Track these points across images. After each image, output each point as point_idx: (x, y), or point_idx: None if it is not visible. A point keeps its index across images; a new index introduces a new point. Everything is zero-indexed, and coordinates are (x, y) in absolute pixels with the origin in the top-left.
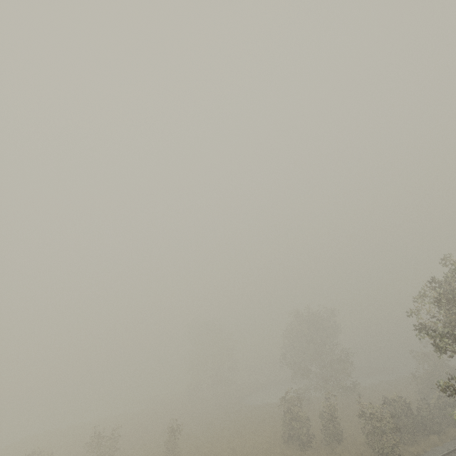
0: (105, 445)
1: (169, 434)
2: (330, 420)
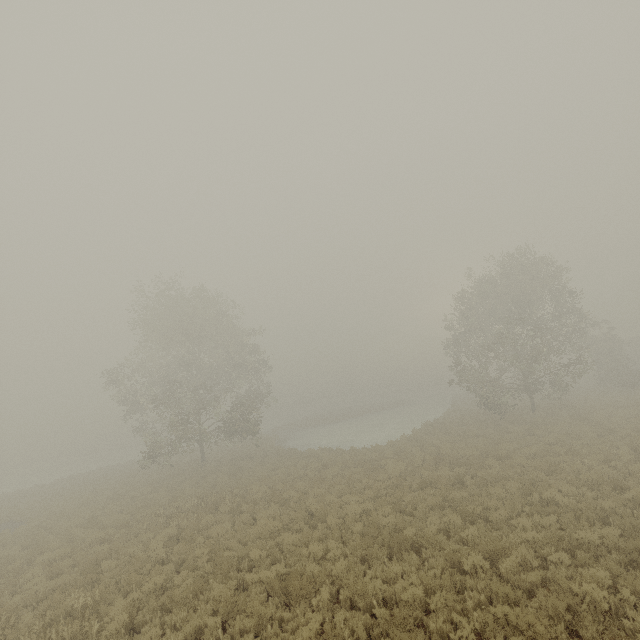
0: None
1: None
2: None
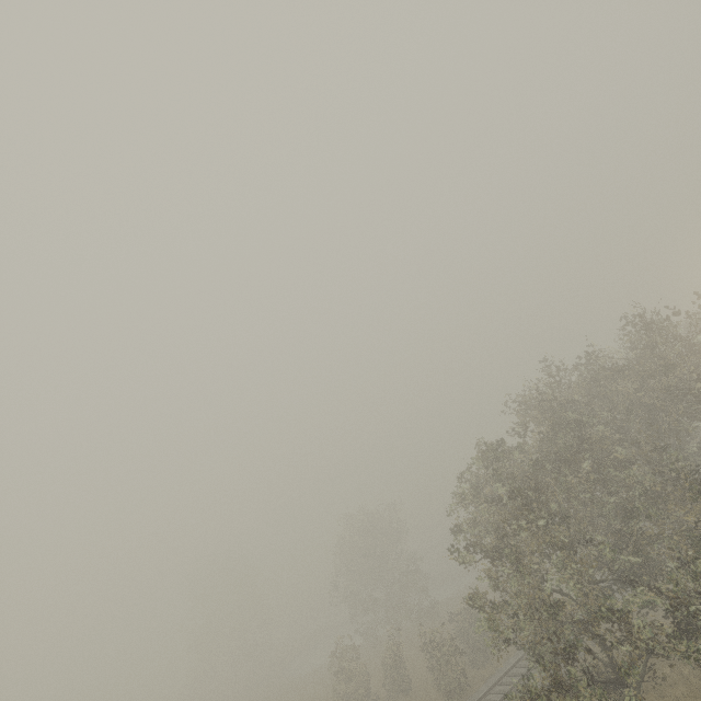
0: None
1: None
2: (393, 665)
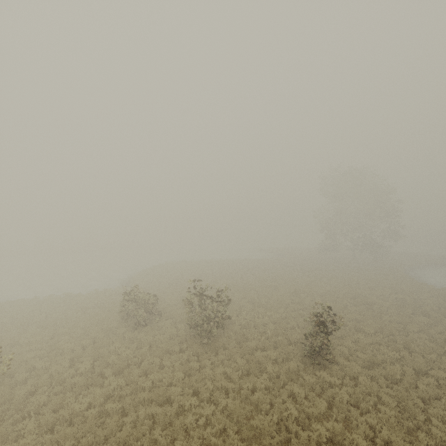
0: (209, 309)
1: (315, 328)
2: None
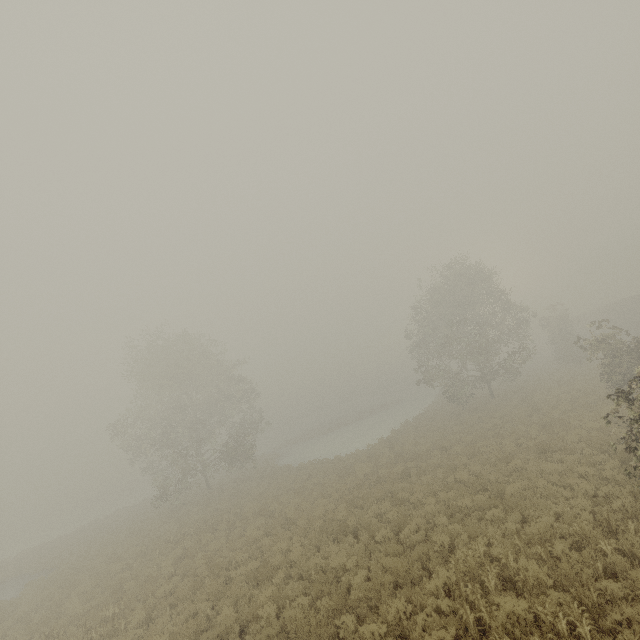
0: None
1: None
2: None
